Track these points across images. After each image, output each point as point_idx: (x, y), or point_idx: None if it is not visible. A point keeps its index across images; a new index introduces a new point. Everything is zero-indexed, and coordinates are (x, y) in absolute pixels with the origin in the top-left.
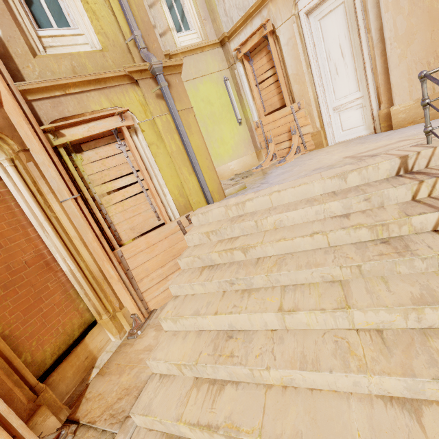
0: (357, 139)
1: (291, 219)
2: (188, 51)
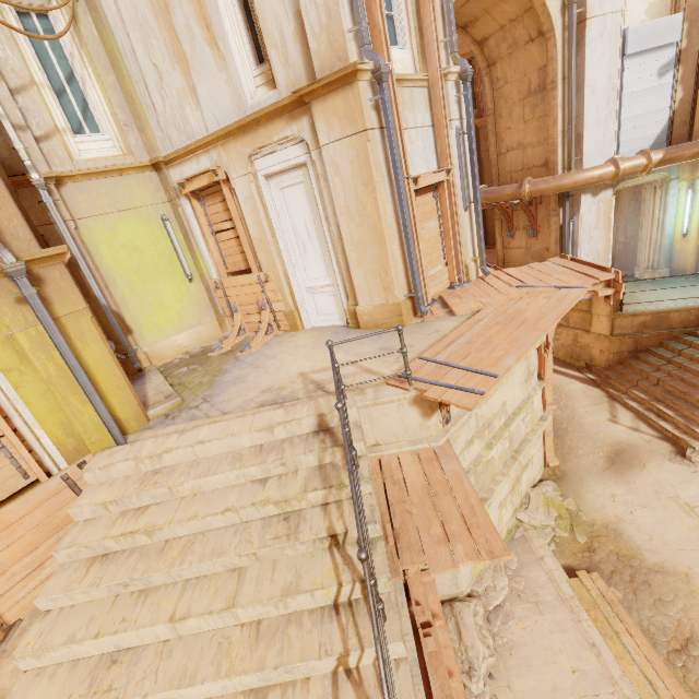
0: (330, 330)
1: (211, 484)
2: (94, 172)
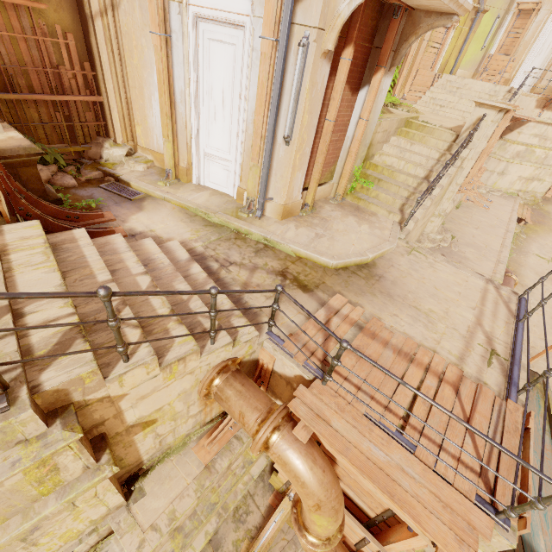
0: None
1: (474, 89)
2: None
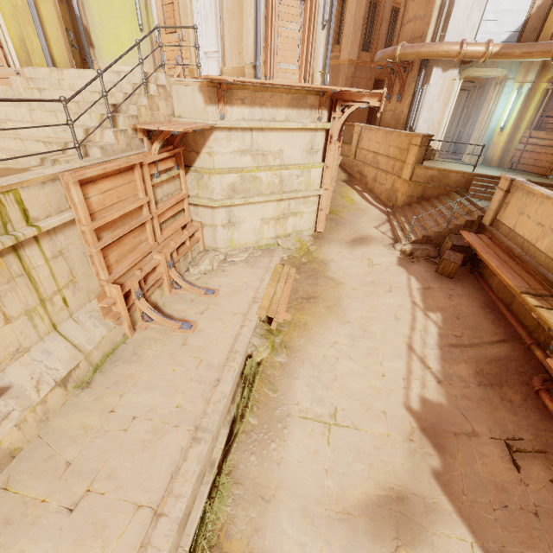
0: None
1: (79, 86)
2: None
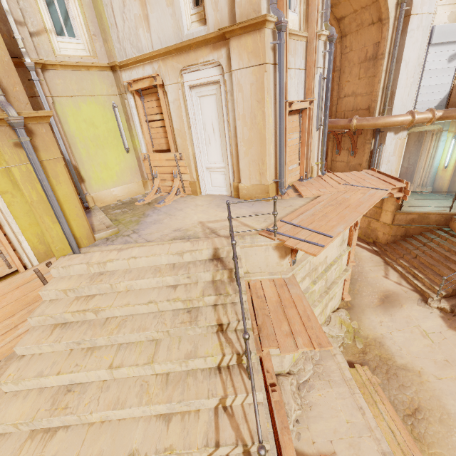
0: (219, 197)
1: (139, 285)
2: (69, 65)
